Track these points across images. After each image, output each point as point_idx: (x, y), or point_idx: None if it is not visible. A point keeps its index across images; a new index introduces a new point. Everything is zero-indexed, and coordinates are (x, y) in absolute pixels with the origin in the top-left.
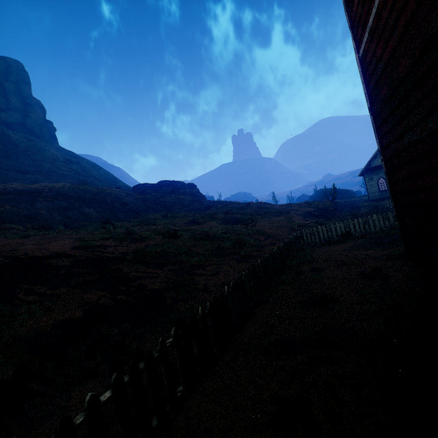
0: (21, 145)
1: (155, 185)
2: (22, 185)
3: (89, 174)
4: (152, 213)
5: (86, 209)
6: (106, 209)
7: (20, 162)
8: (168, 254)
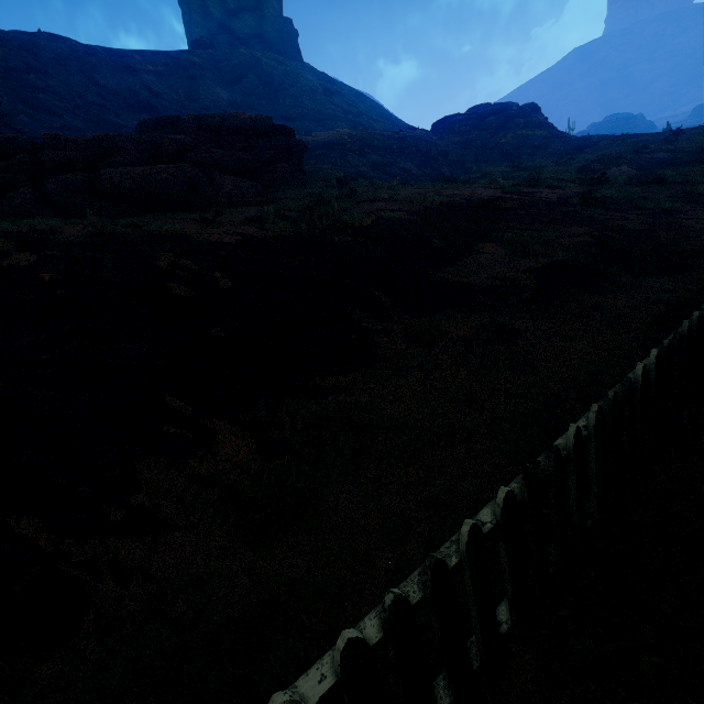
0: (274, 74)
1: (473, 116)
2: (315, 137)
3: (359, 112)
4: (485, 165)
5: (403, 164)
6: (424, 162)
7: (281, 104)
8: (615, 201)
